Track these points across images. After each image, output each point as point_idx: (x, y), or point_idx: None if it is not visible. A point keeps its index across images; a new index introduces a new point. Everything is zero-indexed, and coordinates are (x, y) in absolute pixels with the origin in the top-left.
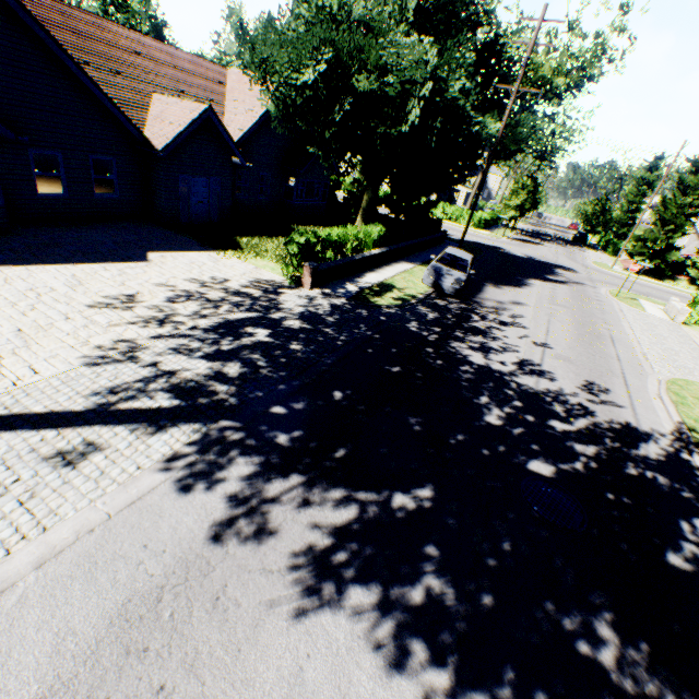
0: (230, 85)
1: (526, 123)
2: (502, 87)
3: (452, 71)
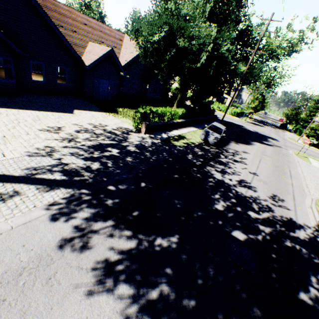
0: (125, 41)
1: (258, 68)
2: (248, 50)
3: (224, 40)
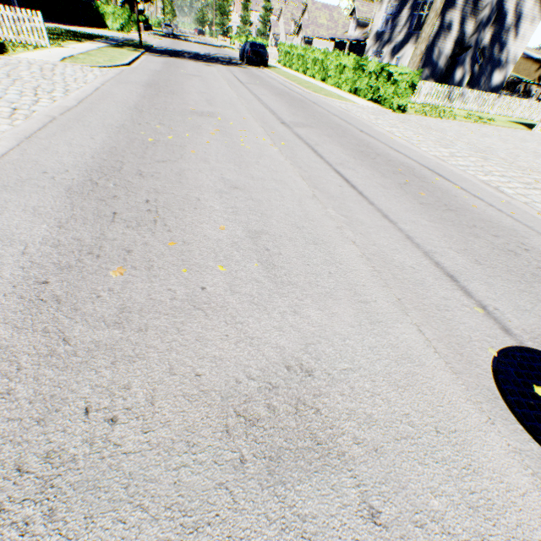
0: None
1: None
2: None
3: None
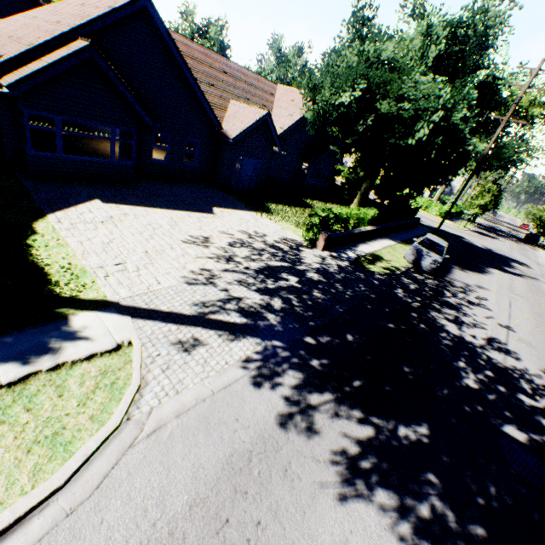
0: (278, 96)
1: (511, 146)
2: (494, 117)
3: (456, 103)
